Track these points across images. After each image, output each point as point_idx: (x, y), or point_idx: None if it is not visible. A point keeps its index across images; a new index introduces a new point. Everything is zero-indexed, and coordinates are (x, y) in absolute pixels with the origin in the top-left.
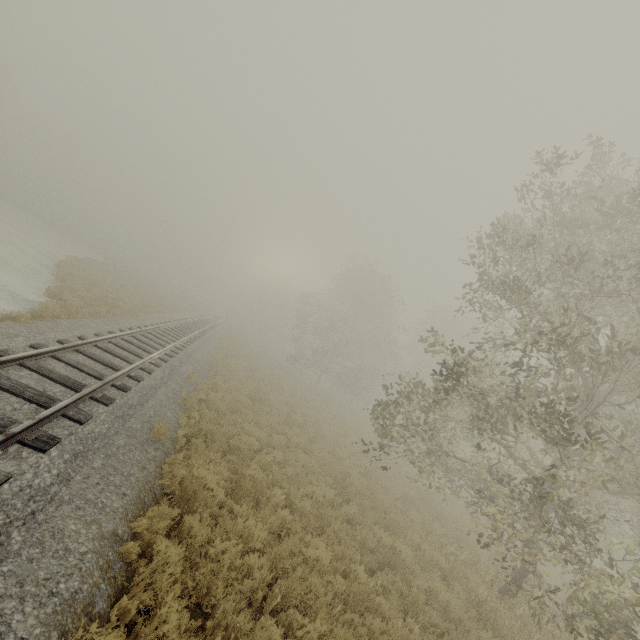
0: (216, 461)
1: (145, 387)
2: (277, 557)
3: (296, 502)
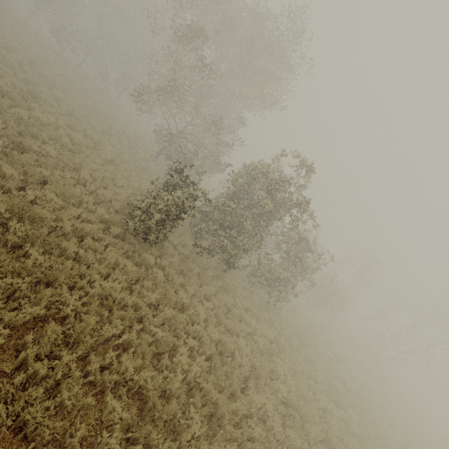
0: None
1: None
2: None
3: None
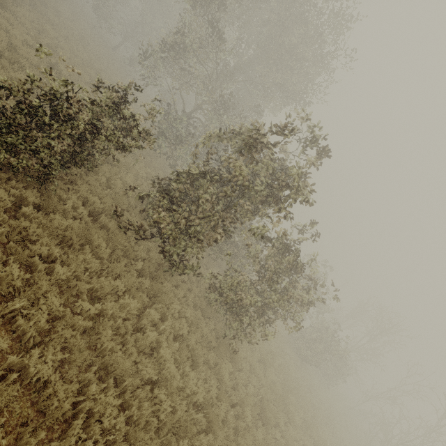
0: None
1: None
2: None
3: None
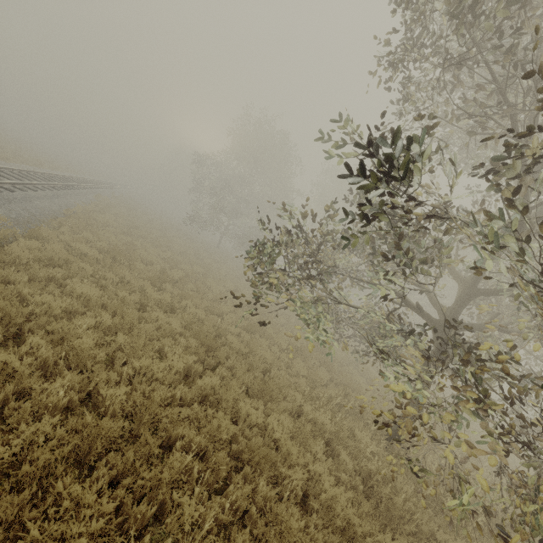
0: None
1: None
2: None
3: (101, 391)
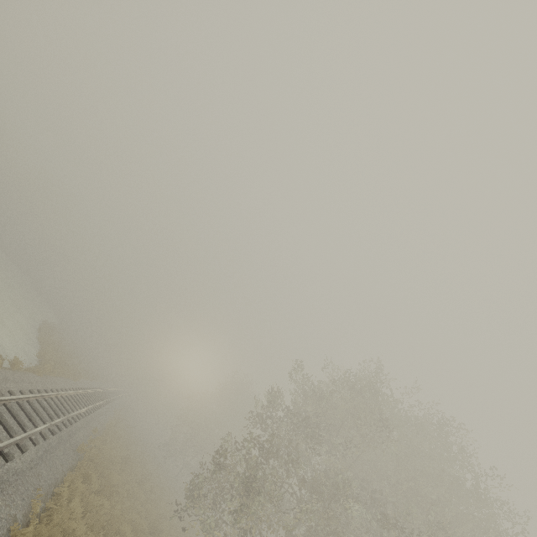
0: (95, 477)
1: (77, 426)
2: (109, 520)
3: (125, 516)
